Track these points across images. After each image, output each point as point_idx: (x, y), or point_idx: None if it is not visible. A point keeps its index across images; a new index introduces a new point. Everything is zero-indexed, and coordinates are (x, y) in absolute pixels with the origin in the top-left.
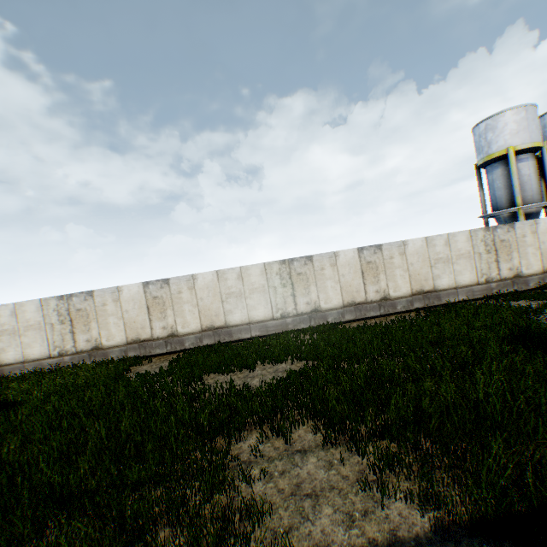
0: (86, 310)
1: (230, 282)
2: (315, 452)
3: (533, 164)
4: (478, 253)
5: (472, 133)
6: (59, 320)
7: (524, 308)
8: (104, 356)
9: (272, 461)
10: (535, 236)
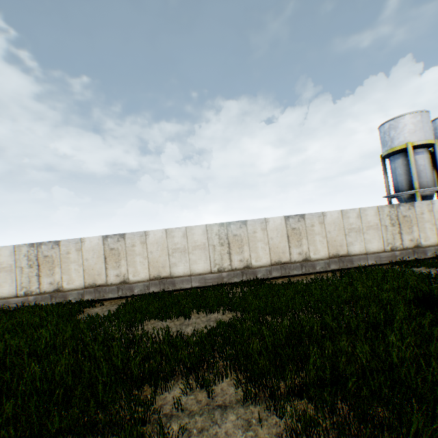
0: (52, 257)
1: (176, 239)
2: (235, 408)
3: (427, 157)
4: (384, 225)
5: (378, 131)
6: (28, 264)
7: (425, 274)
8: (64, 298)
9: (192, 415)
10: (431, 214)
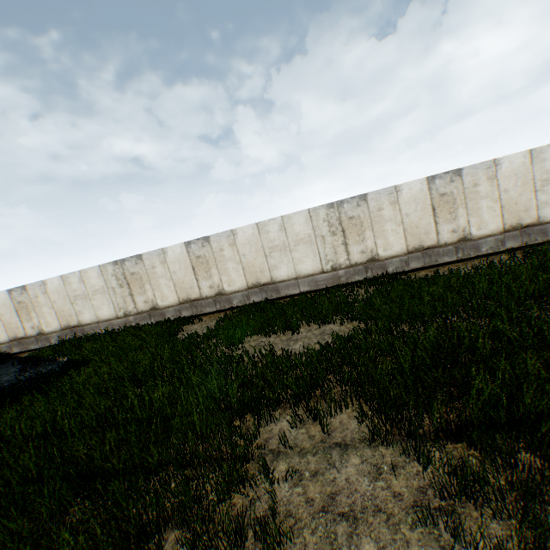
0: (139, 274)
1: (272, 235)
2: (359, 450)
3: None
4: None
5: None
6: (118, 284)
7: None
8: (161, 316)
9: (304, 455)
10: None
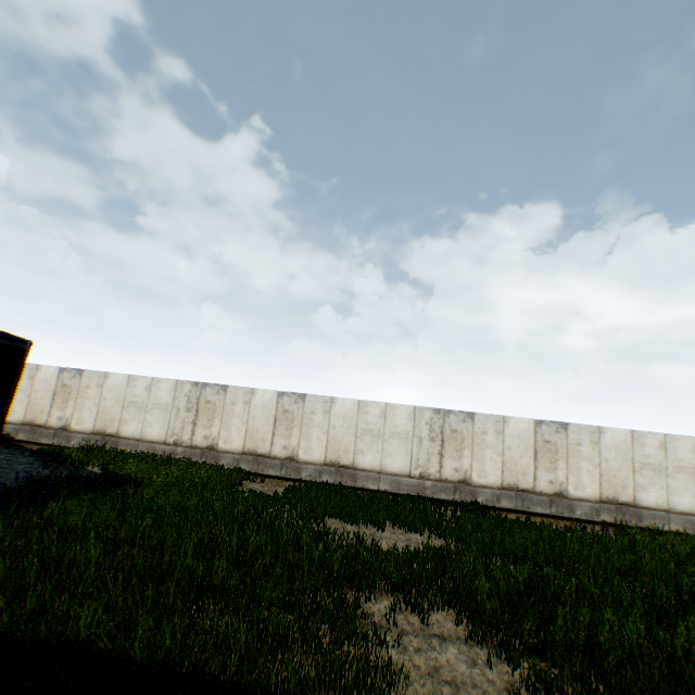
0: (214, 404)
1: (370, 417)
2: (456, 643)
3: None
4: None
5: None
6: (186, 406)
7: None
8: (215, 459)
9: (406, 633)
10: None
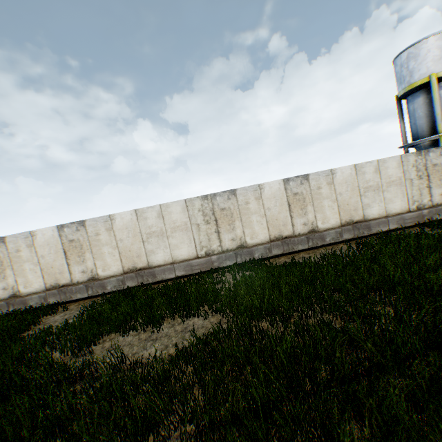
0: None
1: (150, 221)
2: None
3: None
4: (409, 179)
5: (393, 65)
6: None
7: None
8: (23, 304)
9: None
10: None
